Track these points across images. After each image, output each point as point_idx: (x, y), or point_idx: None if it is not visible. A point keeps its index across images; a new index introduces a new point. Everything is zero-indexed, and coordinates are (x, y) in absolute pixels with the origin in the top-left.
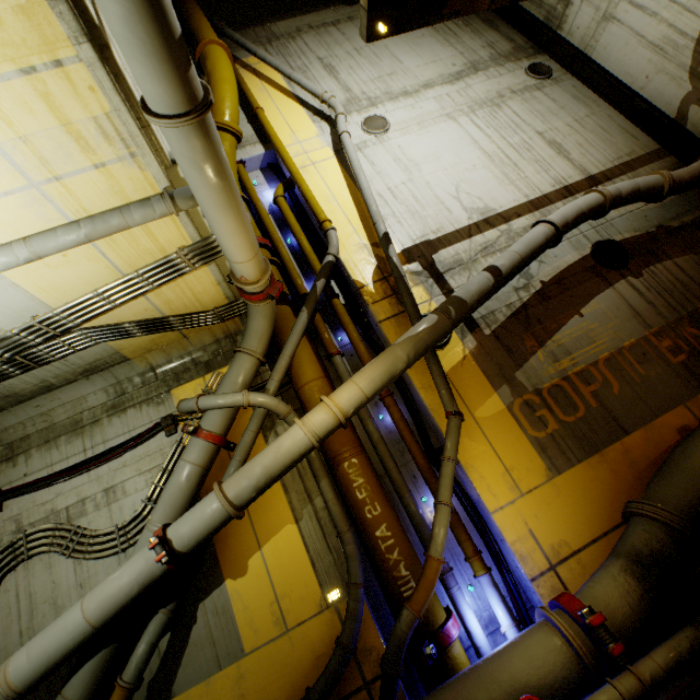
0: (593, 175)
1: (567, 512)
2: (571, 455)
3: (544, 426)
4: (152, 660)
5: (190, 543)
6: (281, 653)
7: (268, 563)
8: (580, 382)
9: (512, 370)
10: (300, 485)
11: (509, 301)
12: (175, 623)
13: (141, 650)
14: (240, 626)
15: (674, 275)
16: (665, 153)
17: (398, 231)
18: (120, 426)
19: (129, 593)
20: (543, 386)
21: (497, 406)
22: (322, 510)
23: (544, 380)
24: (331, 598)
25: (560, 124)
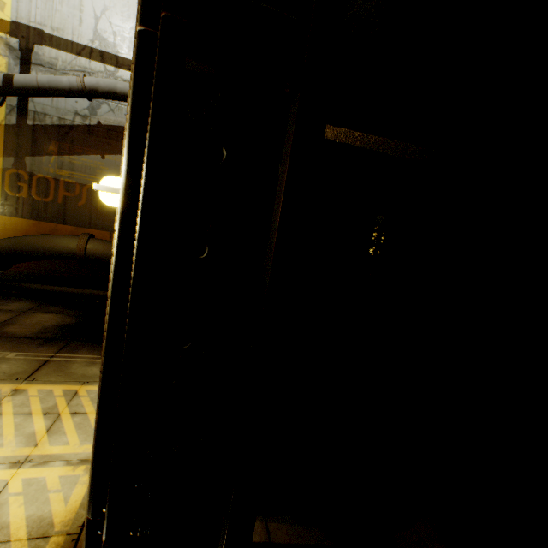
0: None
1: None
2: (21, 213)
3: (18, 191)
4: None
5: None
6: None
7: None
8: (64, 187)
9: (26, 154)
10: None
11: (64, 116)
12: None
13: None
14: None
15: None
16: None
17: (23, 3)
18: None
19: None
20: (38, 174)
21: None
22: None
23: (42, 172)
24: None
25: None
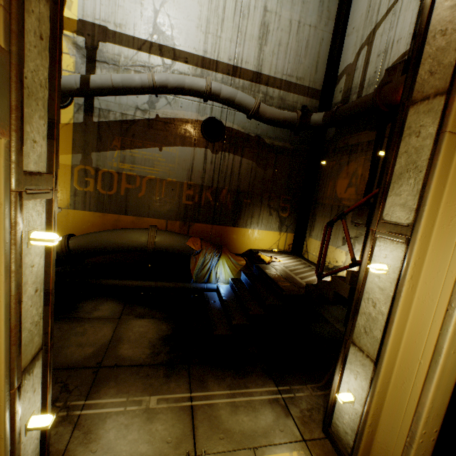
0: (262, 74)
1: (64, 225)
2: (88, 206)
3: (86, 186)
4: None
5: None
6: None
7: None
8: (126, 180)
9: (92, 150)
10: None
11: (126, 112)
12: None
13: None
14: None
15: (233, 166)
16: (318, 96)
17: (89, 0)
18: None
19: None
20: (103, 169)
21: (67, 161)
22: None
23: (106, 166)
24: None
25: (287, 15)
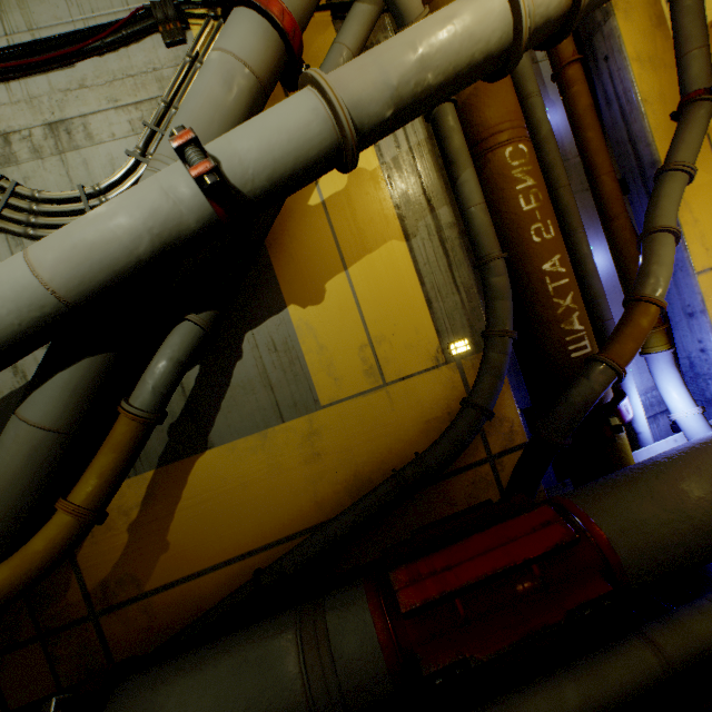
0: None
1: None
2: None
3: None
4: (172, 399)
5: (258, 177)
6: (374, 411)
7: (358, 292)
8: None
9: None
10: (415, 182)
11: None
12: (206, 356)
13: (160, 368)
14: (311, 371)
15: None
16: None
17: None
18: (61, 3)
19: (131, 248)
20: None
21: None
22: (448, 227)
23: None
24: (456, 351)
25: None
